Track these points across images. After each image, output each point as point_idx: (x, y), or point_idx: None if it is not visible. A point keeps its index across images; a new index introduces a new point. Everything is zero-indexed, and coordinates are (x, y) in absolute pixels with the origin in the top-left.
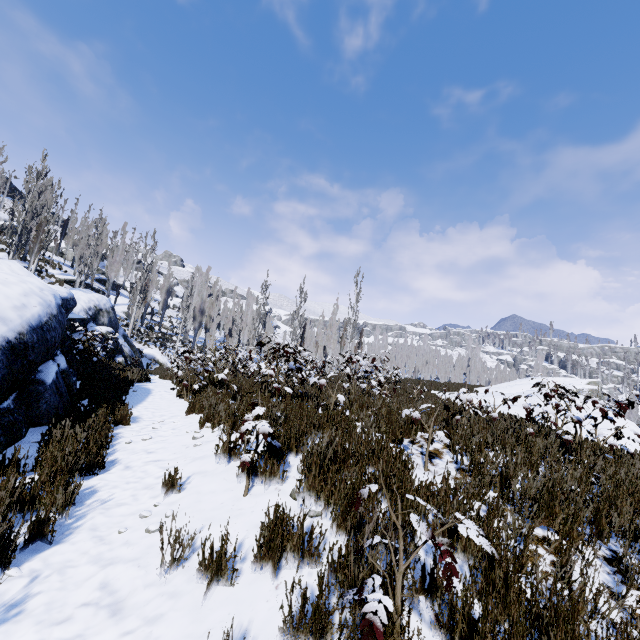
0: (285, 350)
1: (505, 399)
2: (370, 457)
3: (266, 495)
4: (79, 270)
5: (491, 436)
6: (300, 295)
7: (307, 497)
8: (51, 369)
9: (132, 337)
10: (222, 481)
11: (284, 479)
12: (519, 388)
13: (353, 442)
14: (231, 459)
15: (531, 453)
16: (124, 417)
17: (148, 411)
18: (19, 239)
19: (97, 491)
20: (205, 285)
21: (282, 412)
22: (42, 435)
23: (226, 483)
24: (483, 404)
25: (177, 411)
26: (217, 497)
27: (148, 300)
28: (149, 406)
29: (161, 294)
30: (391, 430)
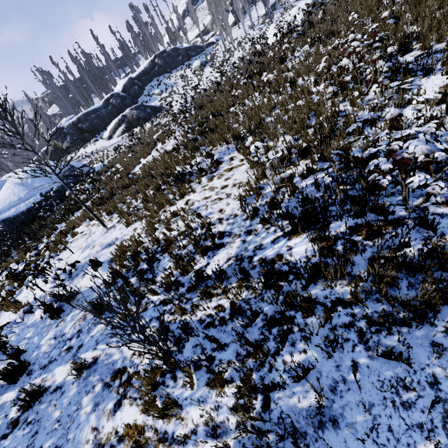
0: None
1: None
2: None
3: None
4: None
5: None
6: None
7: None
8: None
9: None
10: None
11: None
12: None
13: None
14: None
15: None
16: None
17: None
18: None
19: None
20: None
21: None
22: None
23: None
24: None
25: None
26: None
27: None
28: None
29: None
30: None
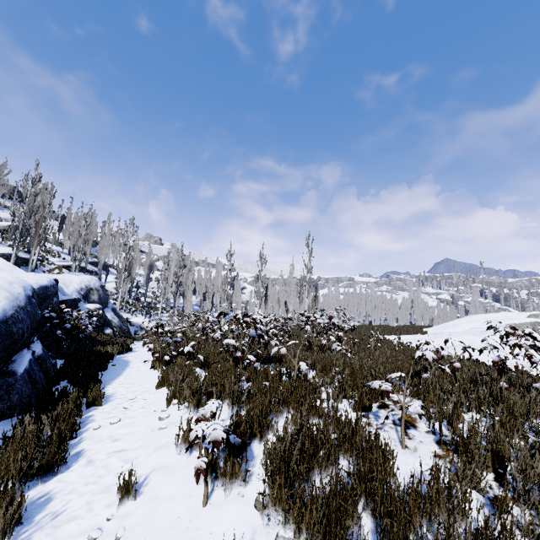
0: (244, 320)
1: (465, 347)
2: (341, 443)
3: (227, 505)
4: (73, 256)
5: (463, 394)
6: (260, 260)
7: (273, 514)
8: (25, 358)
9: (121, 309)
10: (181, 481)
11: (247, 481)
12: (465, 326)
13: (320, 417)
14: (193, 449)
15: (515, 416)
16: (96, 398)
17: (122, 387)
18: (20, 236)
19: (51, 499)
20: (179, 259)
21: (247, 381)
22: (5, 433)
23: (185, 484)
24: (435, 346)
25: (149, 385)
26: (174, 507)
27: (133, 276)
28: (124, 381)
29: (144, 269)
30: (358, 398)
